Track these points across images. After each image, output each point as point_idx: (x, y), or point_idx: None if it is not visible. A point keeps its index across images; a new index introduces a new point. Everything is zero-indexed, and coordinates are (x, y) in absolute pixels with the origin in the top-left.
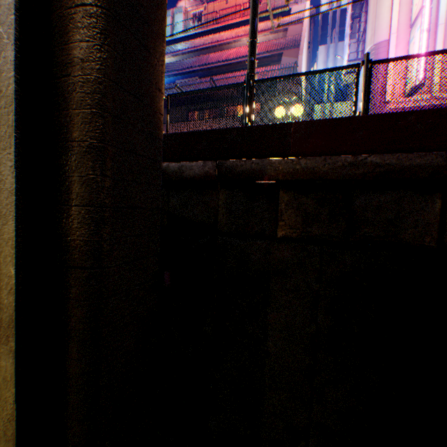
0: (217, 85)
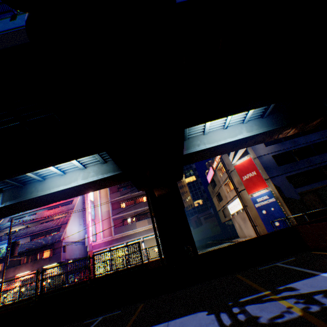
0: (33, 246)
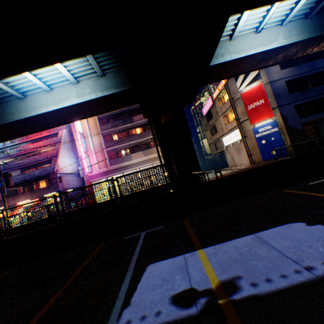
0: (26, 178)
